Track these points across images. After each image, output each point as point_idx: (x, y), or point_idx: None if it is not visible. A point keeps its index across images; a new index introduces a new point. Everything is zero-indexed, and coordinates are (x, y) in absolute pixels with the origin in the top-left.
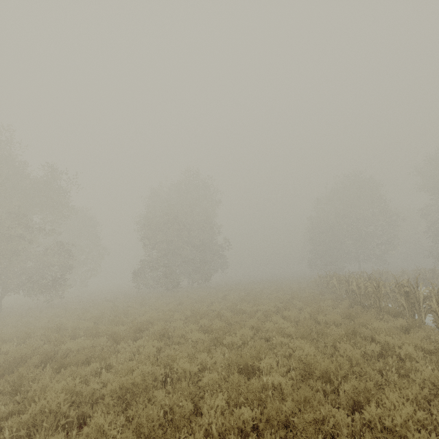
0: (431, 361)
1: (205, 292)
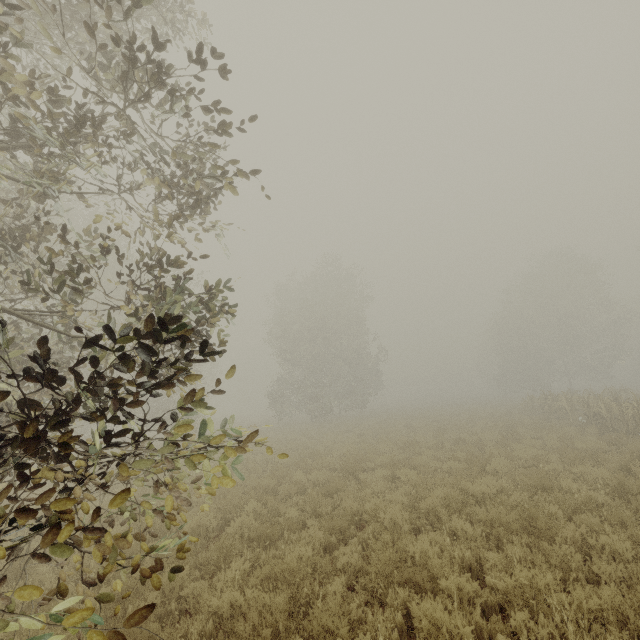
0: None
1: (374, 421)
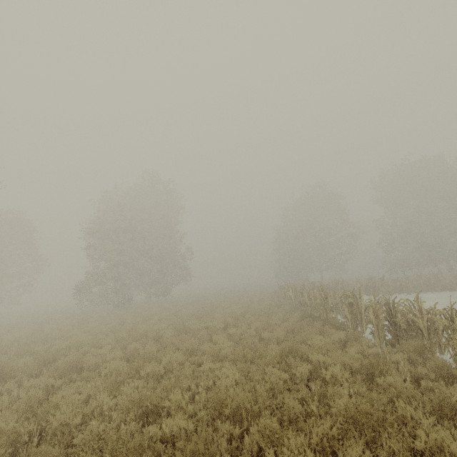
0: (357, 382)
1: (159, 308)
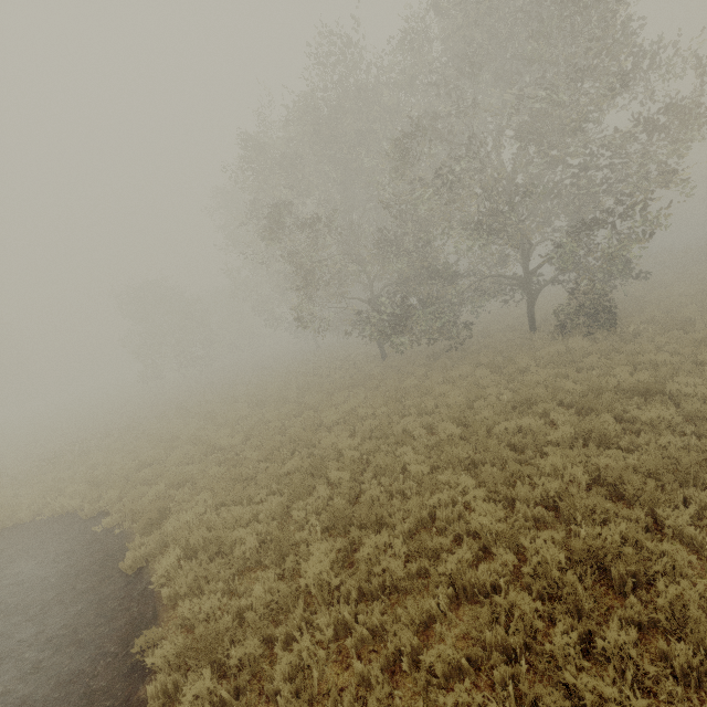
0: None
1: None
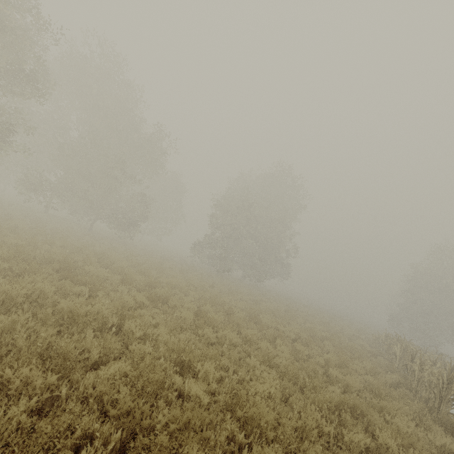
0: None
1: (246, 289)
